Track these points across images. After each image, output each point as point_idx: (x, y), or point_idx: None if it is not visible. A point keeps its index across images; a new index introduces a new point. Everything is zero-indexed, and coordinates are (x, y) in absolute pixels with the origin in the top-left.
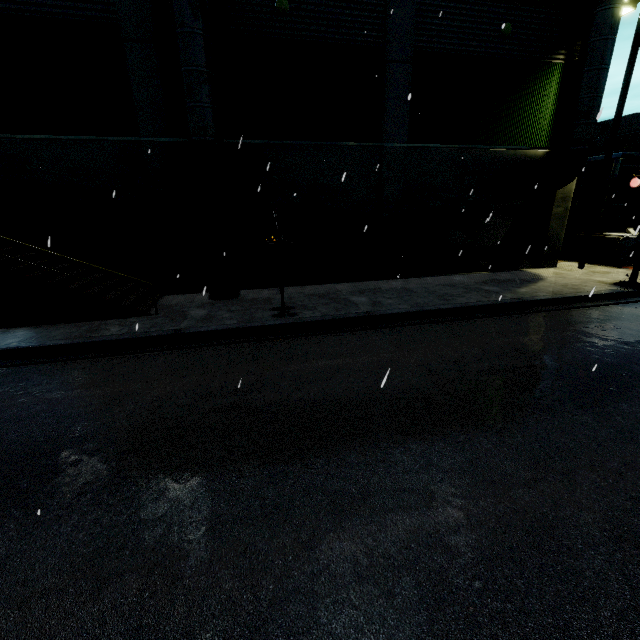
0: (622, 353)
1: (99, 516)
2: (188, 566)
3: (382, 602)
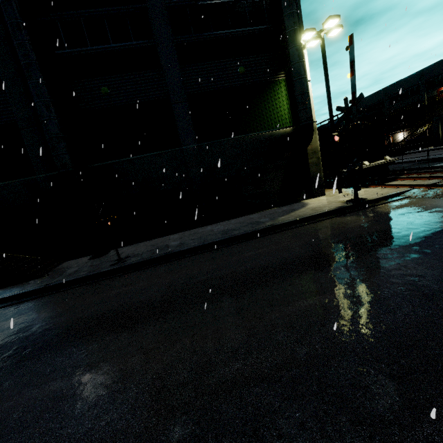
0: (300, 253)
1: None
2: None
3: None
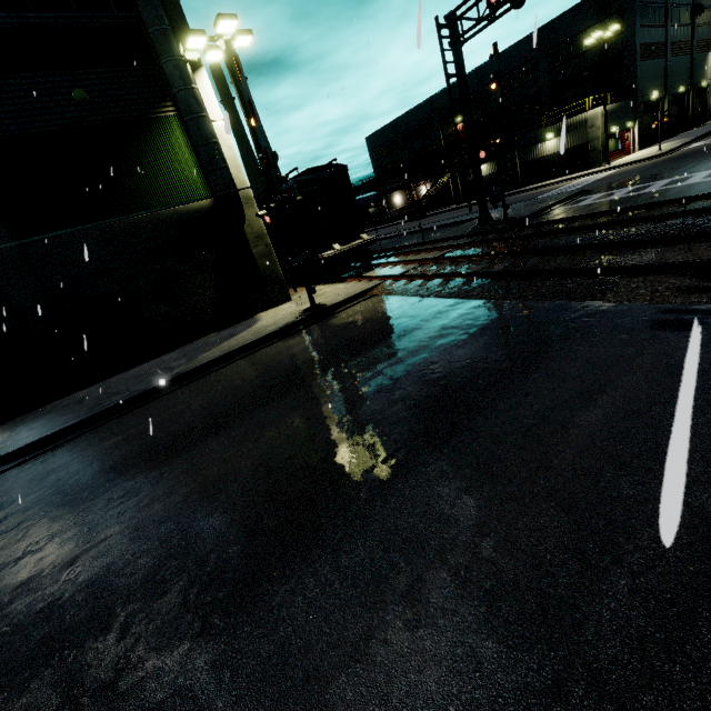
0: (184, 424)
1: None
2: None
3: None
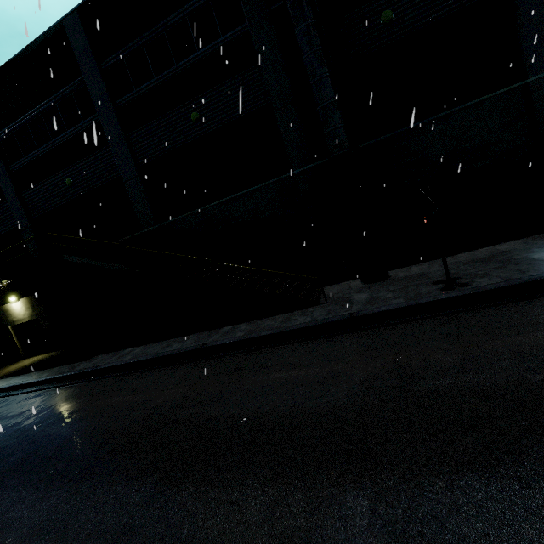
0: None
1: (372, 504)
2: None
3: None
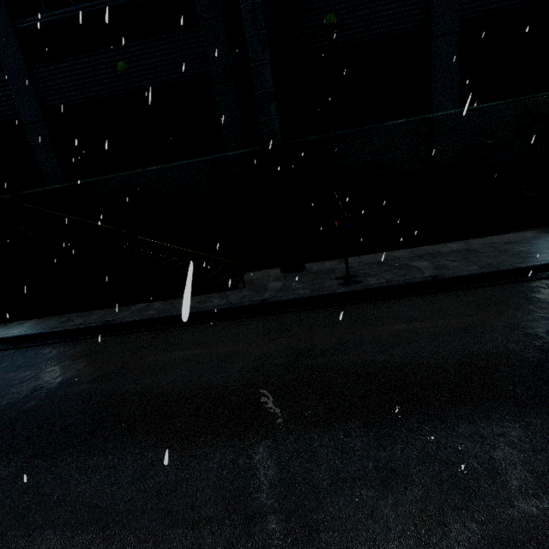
0: None
1: (235, 457)
2: (320, 519)
3: None
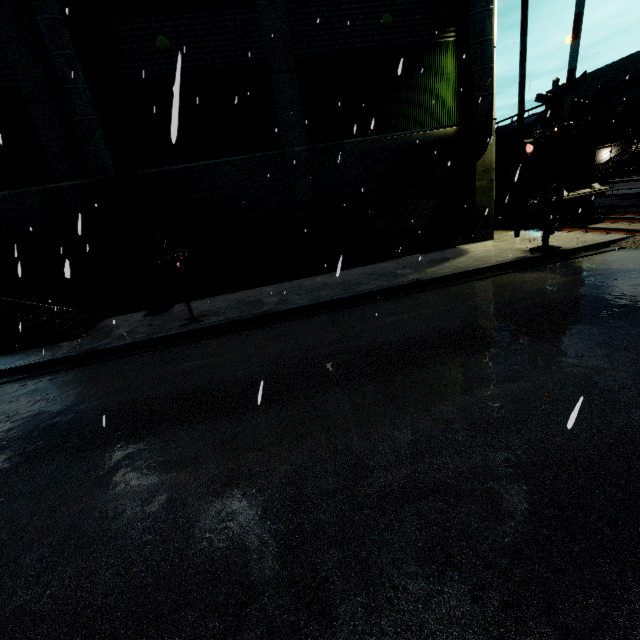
0: (468, 322)
1: None
2: None
3: (72, 542)
